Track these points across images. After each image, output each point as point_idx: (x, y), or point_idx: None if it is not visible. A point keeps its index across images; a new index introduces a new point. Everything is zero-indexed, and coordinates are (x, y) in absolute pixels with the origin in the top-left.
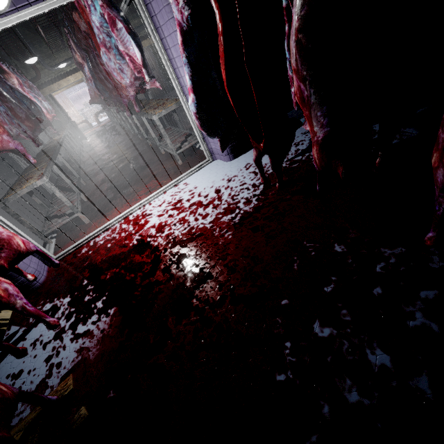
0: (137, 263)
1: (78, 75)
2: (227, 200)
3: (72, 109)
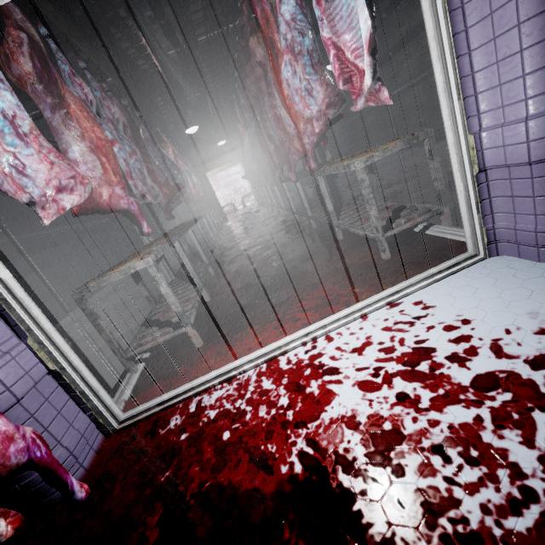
0: None
1: (235, 154)
2: None
3: (221, 192)
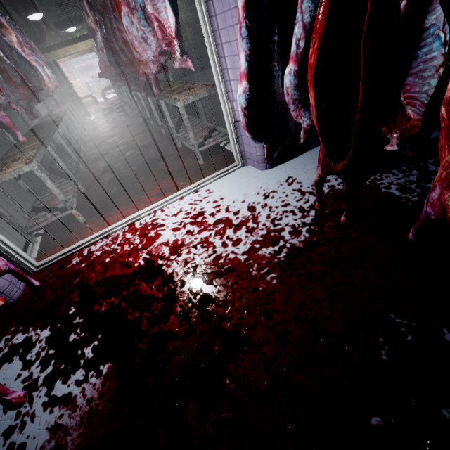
0: (143, 296)
1: (88, 43)
2: (265, 224)
3: (78, 81)
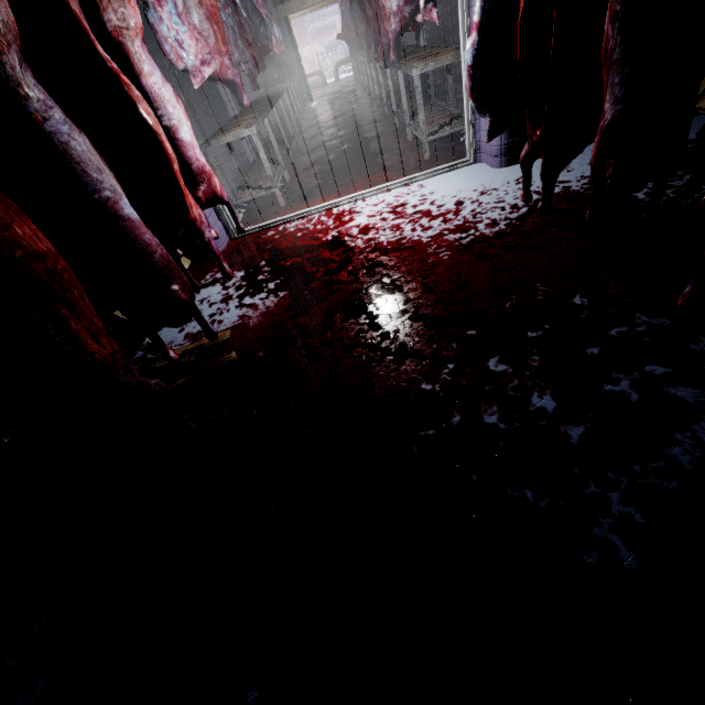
0: (323, 259)
1: None
2: (465, 217)
3: (307, 50)
